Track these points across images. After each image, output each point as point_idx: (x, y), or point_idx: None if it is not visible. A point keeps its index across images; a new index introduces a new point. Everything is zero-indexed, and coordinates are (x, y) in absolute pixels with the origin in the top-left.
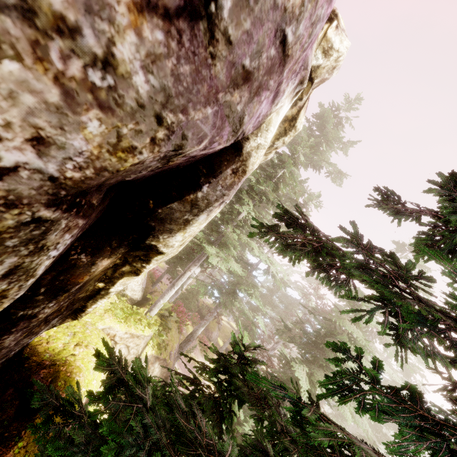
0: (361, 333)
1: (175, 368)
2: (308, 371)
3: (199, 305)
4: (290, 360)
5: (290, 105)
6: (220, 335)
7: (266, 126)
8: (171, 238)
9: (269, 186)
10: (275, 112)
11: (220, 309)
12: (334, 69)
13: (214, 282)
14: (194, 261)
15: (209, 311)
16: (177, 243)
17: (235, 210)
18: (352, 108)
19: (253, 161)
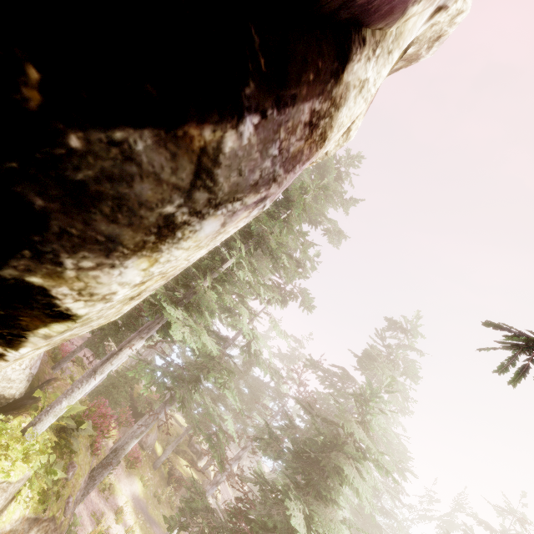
0: (369, 440)
1: (74, 518)
2: (308, 513)
3: (133, 394)
4: (274, 487)
5: (412, 37)
6: (159, 438)
7: (393, 39)
8: (105, 272)
9: (276, 226)
10: (423, 6)
11: (170, 407)
12: (436, 41)
13: (168, 364)
14: (140, 331)
15: (153, 412)
16: (123, 291)
17: (219, 256)
18: (353, 165)
19: (344, 119)
